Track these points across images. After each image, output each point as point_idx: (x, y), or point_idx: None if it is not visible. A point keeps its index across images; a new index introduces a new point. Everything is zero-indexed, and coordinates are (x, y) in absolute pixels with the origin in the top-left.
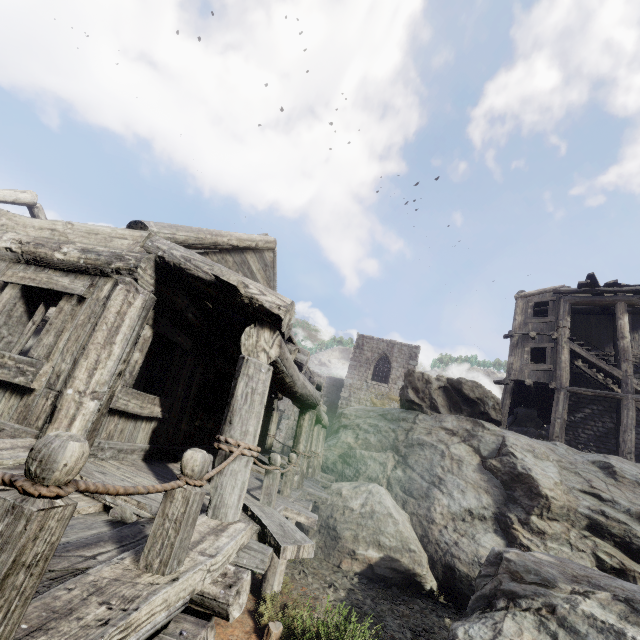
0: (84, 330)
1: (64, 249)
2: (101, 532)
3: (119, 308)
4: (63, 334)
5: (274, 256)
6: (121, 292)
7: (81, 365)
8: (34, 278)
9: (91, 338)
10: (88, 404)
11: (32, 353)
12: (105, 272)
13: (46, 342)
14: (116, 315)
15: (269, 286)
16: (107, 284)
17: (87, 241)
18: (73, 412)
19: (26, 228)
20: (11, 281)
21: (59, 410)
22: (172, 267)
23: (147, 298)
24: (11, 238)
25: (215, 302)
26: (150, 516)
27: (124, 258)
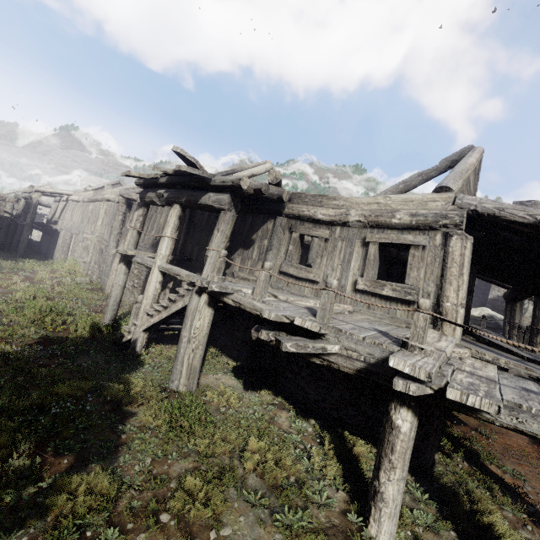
0: (434, 267)
1: (397, 216)
2: (534, 383)
3: (460, 252)
4: (420, 270)
5: (479, 163)
6: (458, 241)
7: (449, 289)
8: (387, 238)
9: (447, 272)
10: (460, 311)
11: (407, 282)
12: (433, 227)
13: (413, 275)
14: (460, 256)
15: (473, 191)
16: (437, 235)
17: (407, 207)
18: (455, 316)
19: (359, 205)
20: (373, 241)
21: (446, 315)
22: (485, 216)
23: (471, 241)
24: (357, 214)
25: (518, 234)
26: (539, 376)
27: (448, 217)
